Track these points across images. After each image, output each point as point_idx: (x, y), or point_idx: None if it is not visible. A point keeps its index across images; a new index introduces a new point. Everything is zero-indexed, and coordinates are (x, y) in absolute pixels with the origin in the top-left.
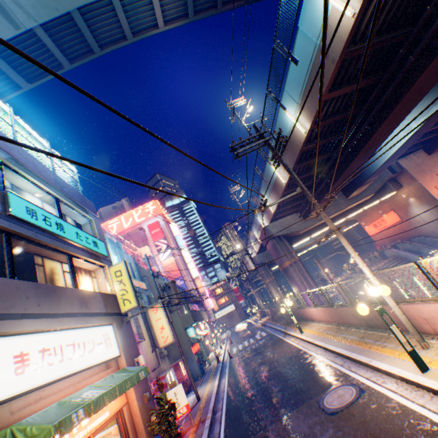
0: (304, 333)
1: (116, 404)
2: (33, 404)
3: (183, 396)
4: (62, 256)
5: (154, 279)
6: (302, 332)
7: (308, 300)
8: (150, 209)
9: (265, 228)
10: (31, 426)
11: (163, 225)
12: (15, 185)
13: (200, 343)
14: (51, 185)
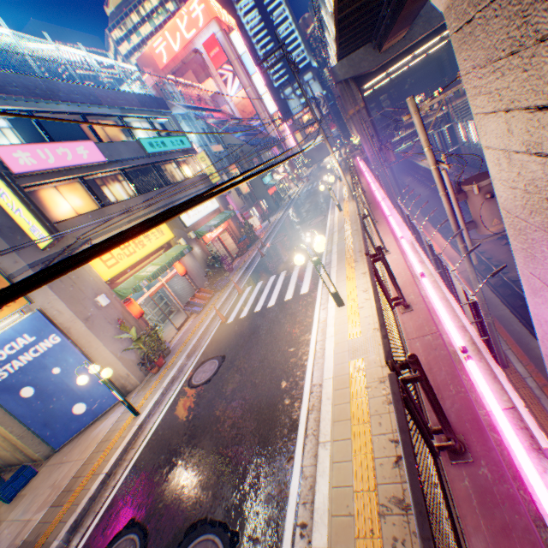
0: (341, 183)
1: (224, 226)
2: (197, 226)
3: (257, 222)
4: (172, 161)
5: (227, 151)
6: (341, 182)
7: (365, 150)
8: (198, 12)
9: (332, 71)
10: (202, 231)
11: (222, 41)
12: (128, 123)
13: (279, 185)
14: (142, 111)
